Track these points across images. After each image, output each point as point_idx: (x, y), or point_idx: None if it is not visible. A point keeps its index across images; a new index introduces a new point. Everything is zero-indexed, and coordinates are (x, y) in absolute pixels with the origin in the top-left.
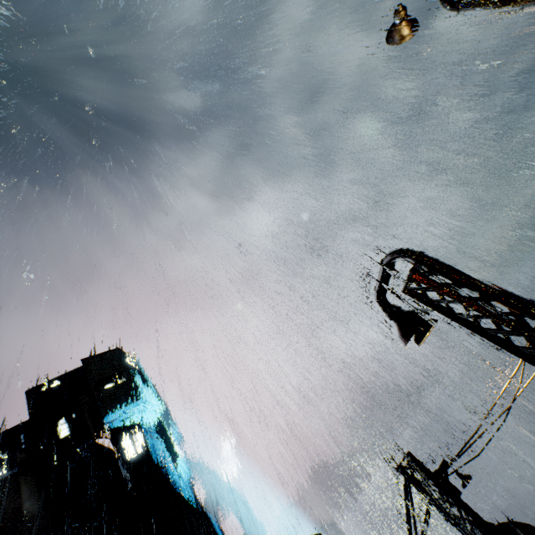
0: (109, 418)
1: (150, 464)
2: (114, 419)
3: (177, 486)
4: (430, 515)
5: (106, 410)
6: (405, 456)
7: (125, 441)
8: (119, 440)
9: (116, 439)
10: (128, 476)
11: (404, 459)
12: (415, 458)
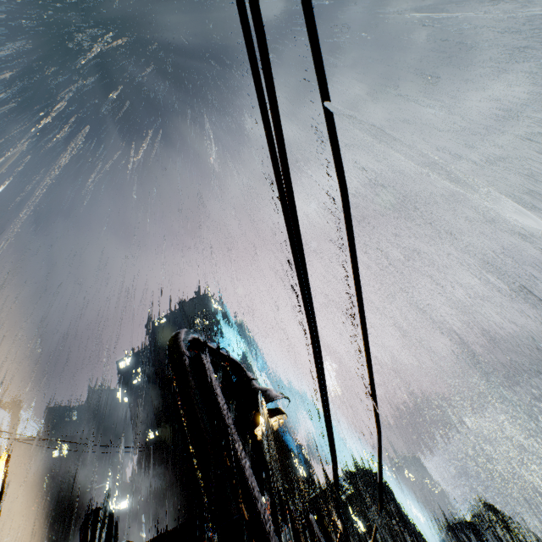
0: None
1: None
2: None
3: None
4: None
5: None
6: (303, 519)
7: None
8: None
9: None
10: None
11: (300, 521)
12: (311, 525)
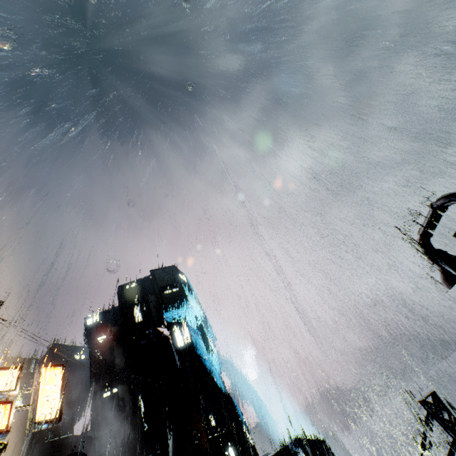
0: (167, 314)
1: (193, 353)
2: (170, 316)
3: (211, 373)
4: (453, 451)
5: (165, 309)
6: (431, 393)
7: (177, 333)
8: (173, 331)
9: (171, 330)
10: (178, 357)
11: (429, 395)
12: (442, 397)
